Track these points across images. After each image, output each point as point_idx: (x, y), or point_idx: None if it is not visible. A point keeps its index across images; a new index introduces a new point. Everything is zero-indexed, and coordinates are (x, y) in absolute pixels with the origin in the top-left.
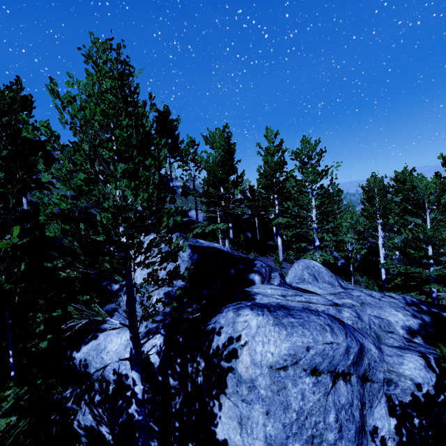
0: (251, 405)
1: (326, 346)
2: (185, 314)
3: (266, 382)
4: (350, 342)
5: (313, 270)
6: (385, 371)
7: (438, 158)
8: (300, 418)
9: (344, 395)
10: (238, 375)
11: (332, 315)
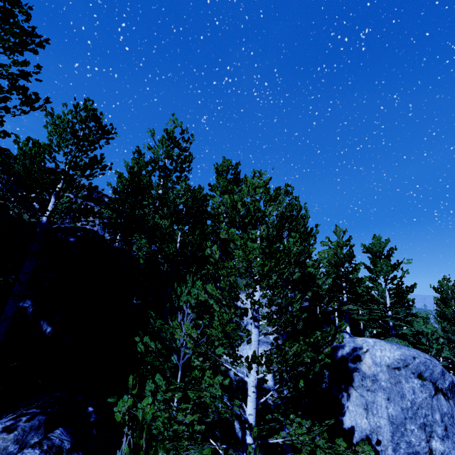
0: (375, 392)
1: (427, 360)
2: None
3: (385, 376)
4: (444, 370)
5: None
6: None
7: None
8: (413, 407)
9: (445, 406)
10: (362, 372)
11: None
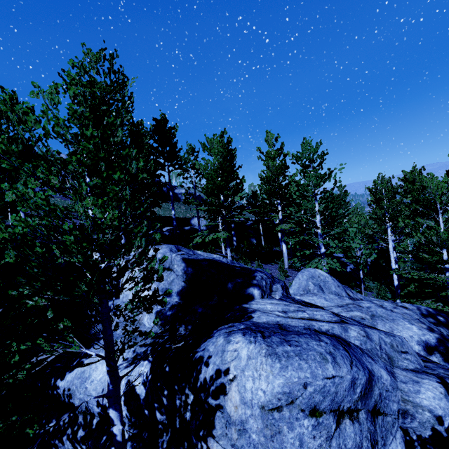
0: None
1: (327, 382)
2: (177, 336)
3: (258, 425)
4: (356, 373)
5: (319, 280)
6: (400, 400)
7: (448, 156)
8: None
9: (351, 437)
10: (227, 415)
11: (336, 335)
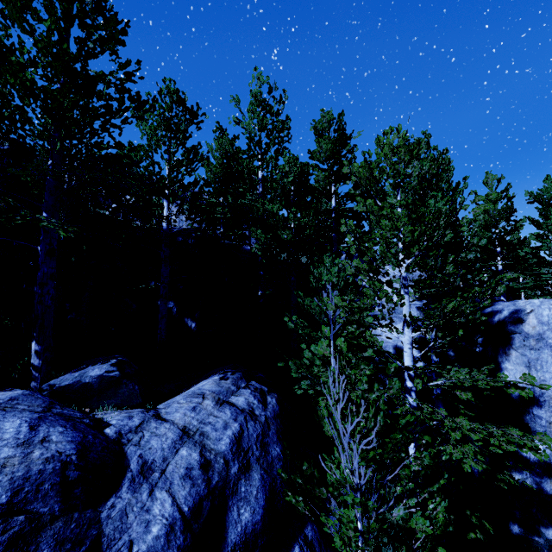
0: (540, 350)
1: None
2: None
3: None
4: None
5: None
6: None
7: None
8: None
9: None
10: (525, 333)
11: None
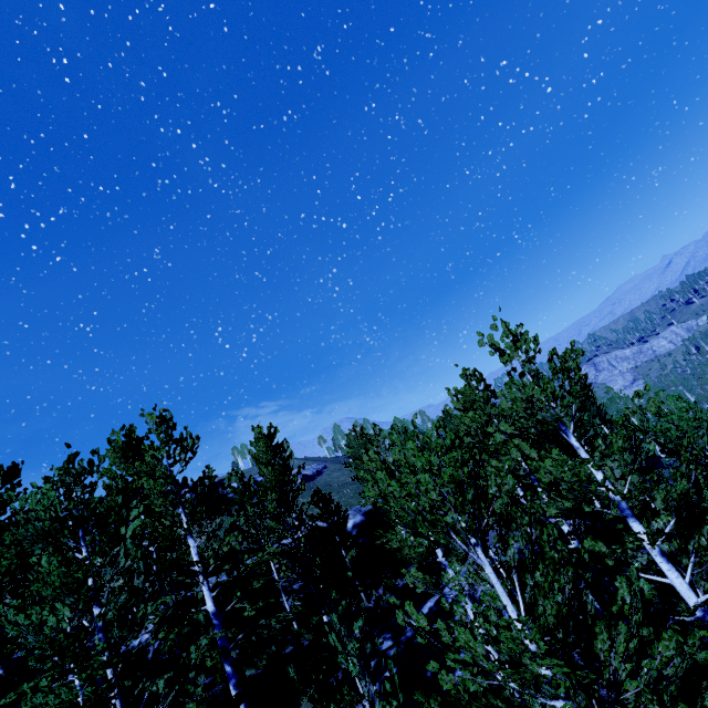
0: None
1: None
2: None
3: None
4: None
5: None
6: None
7: (480, 345)
8: None
9: None
10: None
11: None
